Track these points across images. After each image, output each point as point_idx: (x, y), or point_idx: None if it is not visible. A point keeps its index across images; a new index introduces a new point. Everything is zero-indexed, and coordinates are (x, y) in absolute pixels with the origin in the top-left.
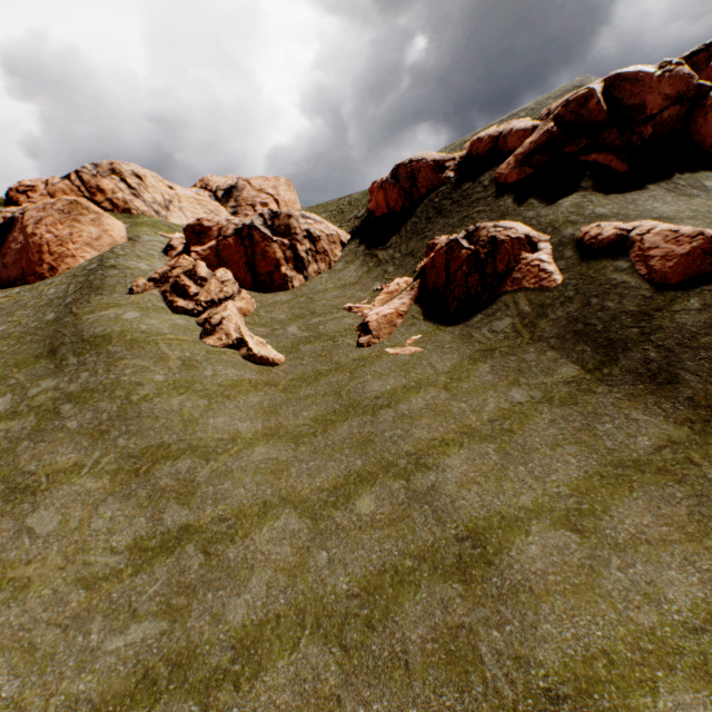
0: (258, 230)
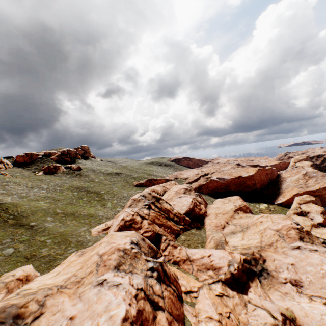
0: None
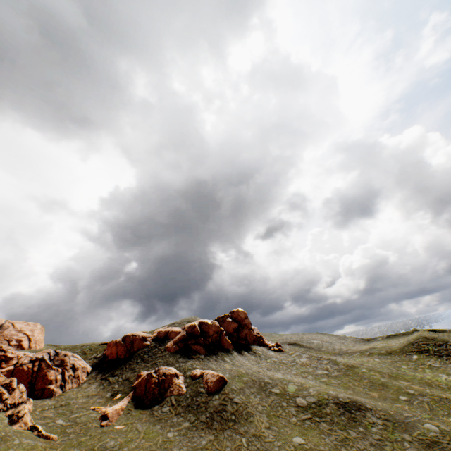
0: (46, 361)
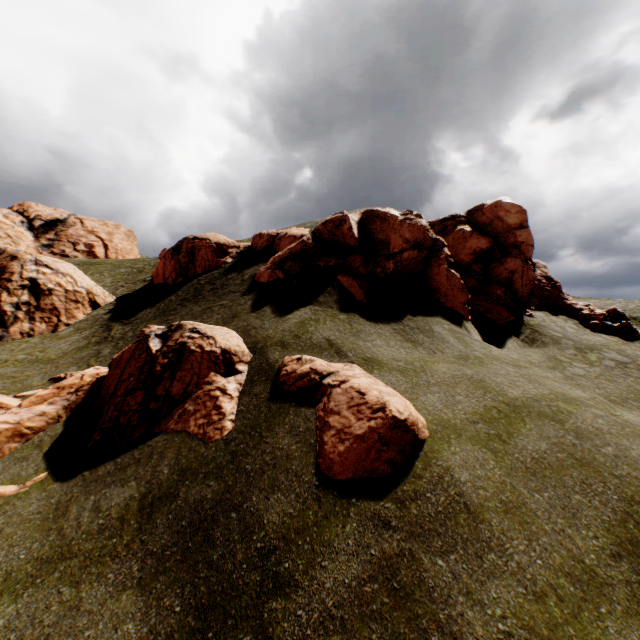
0: None
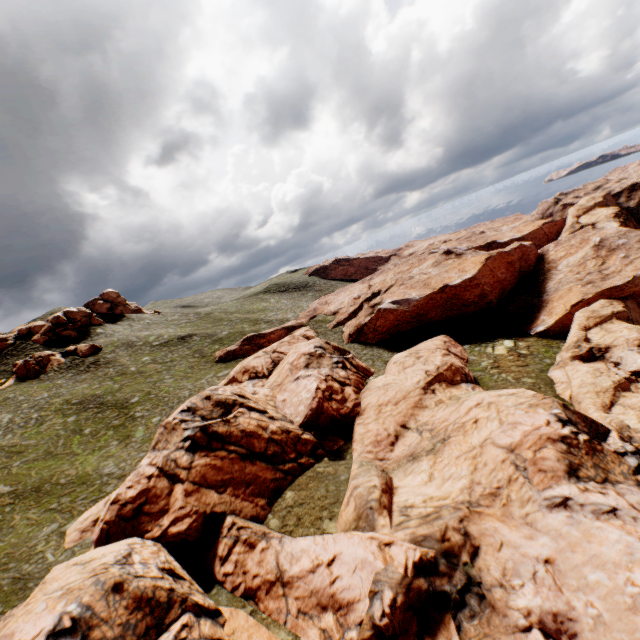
0: None
